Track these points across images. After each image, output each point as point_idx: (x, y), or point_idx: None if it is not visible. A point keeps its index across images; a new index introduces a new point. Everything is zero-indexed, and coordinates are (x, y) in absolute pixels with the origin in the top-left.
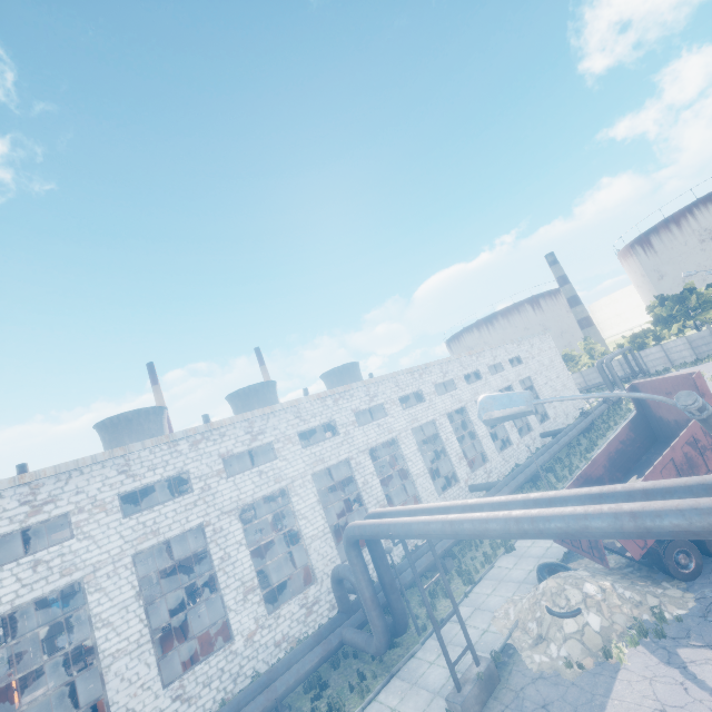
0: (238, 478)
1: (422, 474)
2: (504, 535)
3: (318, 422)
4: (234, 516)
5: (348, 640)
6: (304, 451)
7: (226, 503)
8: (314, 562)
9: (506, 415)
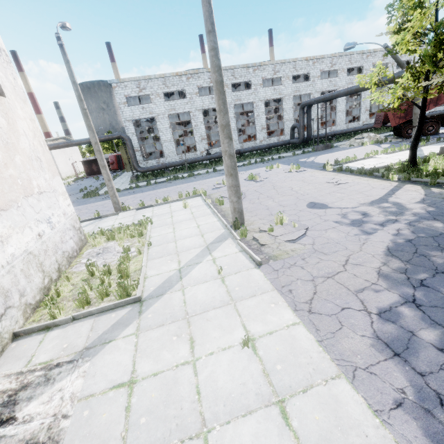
0: (266, 89)
1: (341, 111)
2: (343, 93)
3: (302, 72)
4: (262, 103)
5: (291, 142)
6: (292, 84)
7: (261, 97)
8: (285, 128)
9: (348, 48)
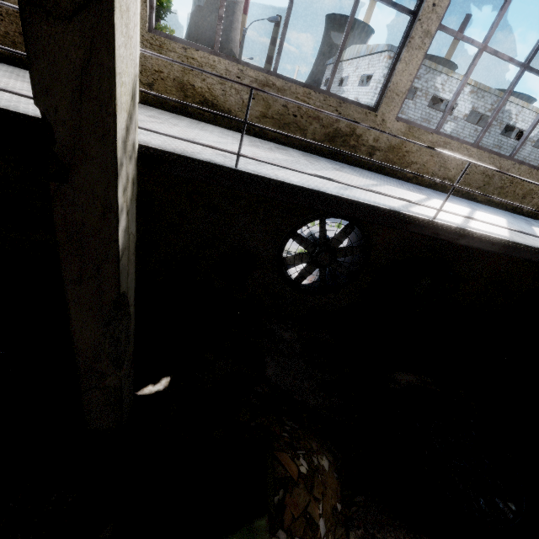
0: (534, 150)
1: None
2: None
3: None
4: None
5: None
6: None
7: (521, 156)
8: None
9: None
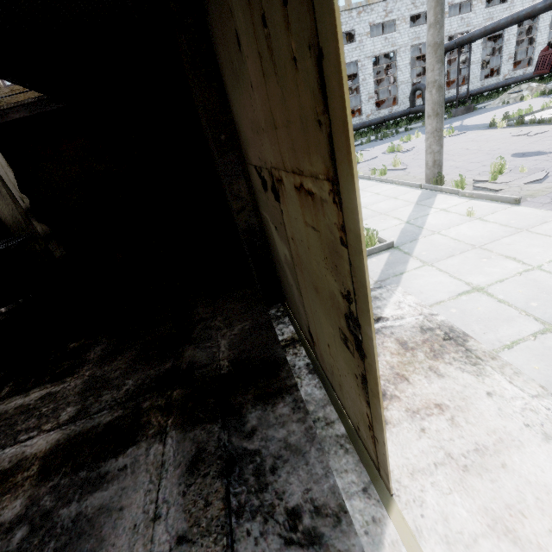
0: (375, 40)
1: (476, 63)
2: (504, 24)
3: (424, 9)
4: (370, 60)
5: (413, 110)
6: (410, 29)
7: (368, 52)
8: (399, 95)
9: None
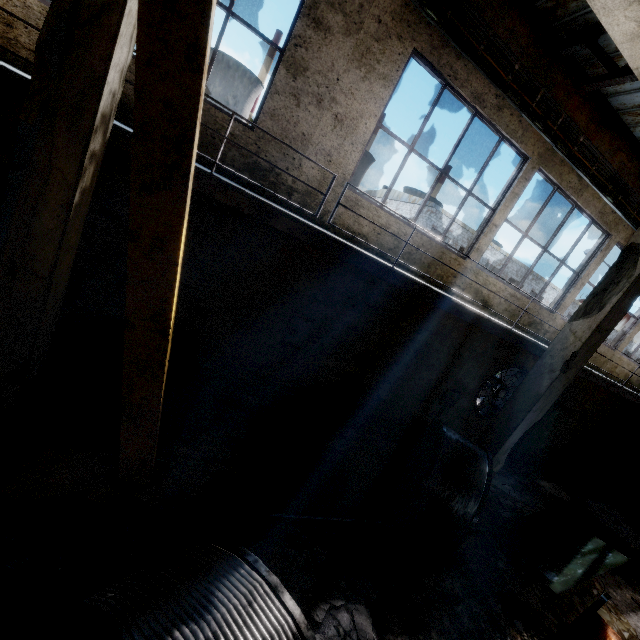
0: None
1: None
2: None
3: None
4: None
5: None
6: None
7: None
8: None
9: None
